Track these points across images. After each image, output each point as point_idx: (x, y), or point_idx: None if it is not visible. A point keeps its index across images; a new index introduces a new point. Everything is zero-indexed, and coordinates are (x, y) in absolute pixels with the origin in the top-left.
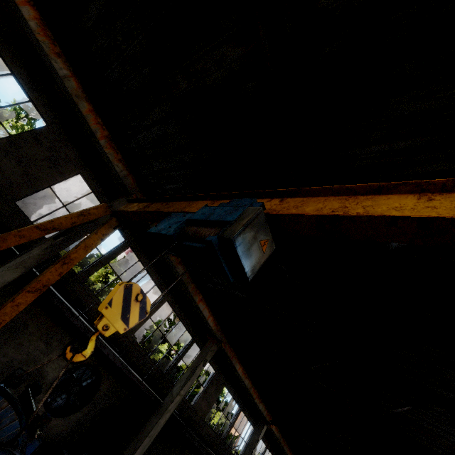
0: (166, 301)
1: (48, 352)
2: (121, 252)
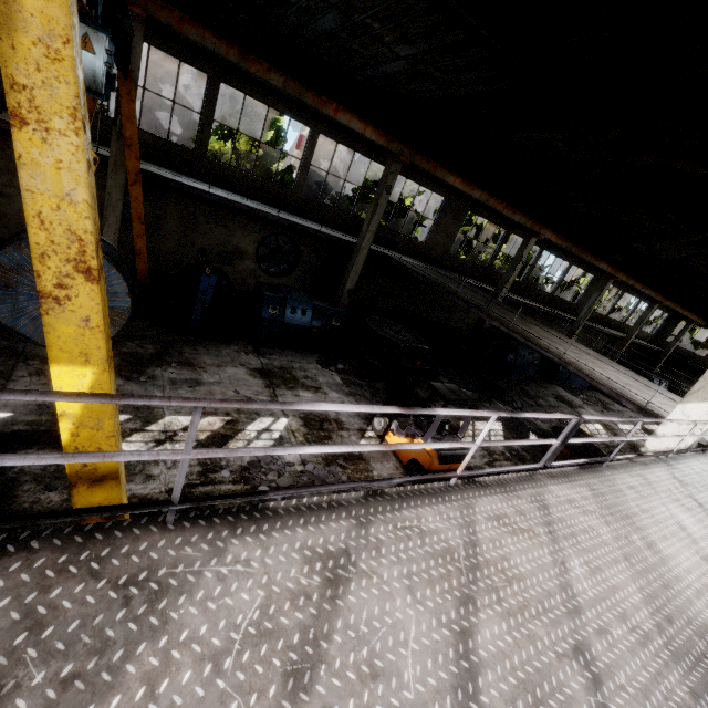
0: (317, 134)
1: (232, 233)
2: (216, 96)
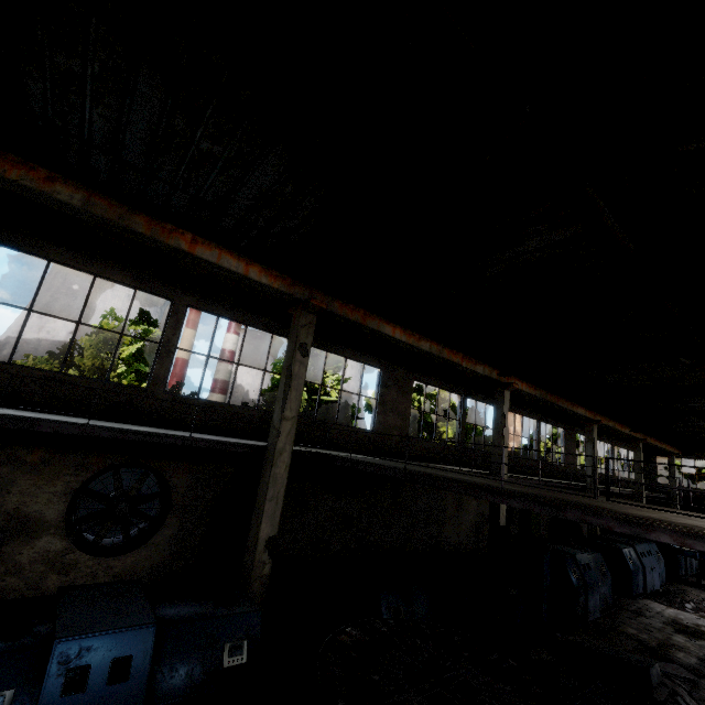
0: (184, 307)
1: (5, 487)
2: None
